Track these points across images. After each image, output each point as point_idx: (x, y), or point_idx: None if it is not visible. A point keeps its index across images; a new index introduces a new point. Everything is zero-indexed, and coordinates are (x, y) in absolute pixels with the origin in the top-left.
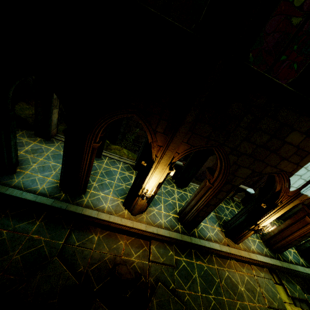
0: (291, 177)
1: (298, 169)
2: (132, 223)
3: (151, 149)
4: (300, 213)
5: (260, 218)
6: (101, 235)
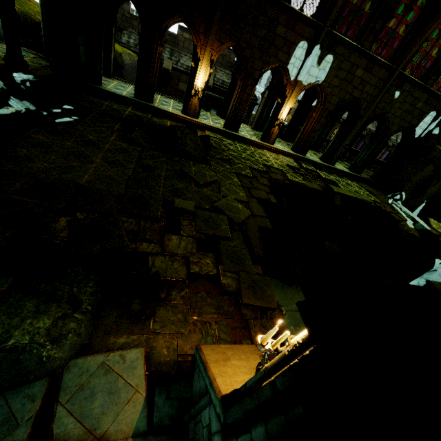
0: (288, 66)
1: (290, 58)
2: (190, 118)
3: (197, 49)
4: (310, 114)
5: (279, 112)
6: (171, 122)
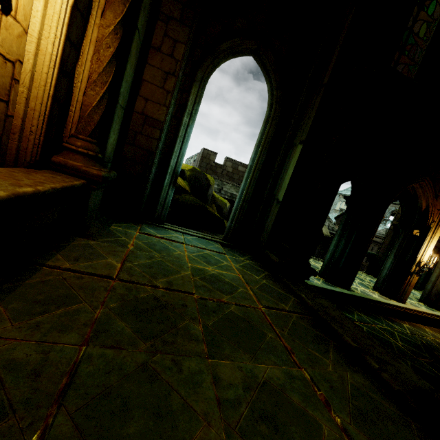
0: None
1: None
2: (416, 308)
3: (428, 215)
4: None
5: None
6: (407, 325)
